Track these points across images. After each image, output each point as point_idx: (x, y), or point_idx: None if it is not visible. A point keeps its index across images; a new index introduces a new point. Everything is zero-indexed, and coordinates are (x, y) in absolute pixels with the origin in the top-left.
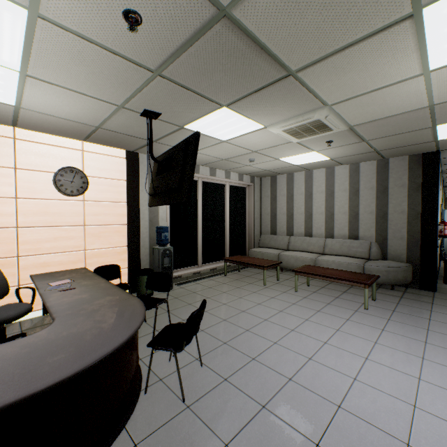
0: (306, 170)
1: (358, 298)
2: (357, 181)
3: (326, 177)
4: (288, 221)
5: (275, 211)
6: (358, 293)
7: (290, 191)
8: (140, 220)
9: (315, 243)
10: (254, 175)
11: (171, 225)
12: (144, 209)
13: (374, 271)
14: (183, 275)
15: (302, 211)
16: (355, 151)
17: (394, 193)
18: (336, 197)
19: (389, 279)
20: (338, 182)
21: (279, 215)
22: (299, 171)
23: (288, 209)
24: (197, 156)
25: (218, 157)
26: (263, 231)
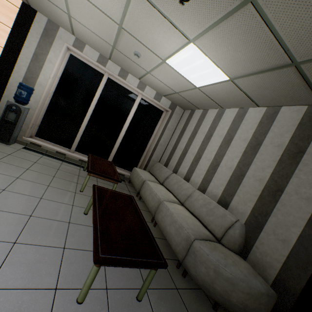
0: (219, 106)
1: (125, 276)
2: (266, 131)
3: (234, 119)
4: (181, 157)
5: (177, 144)
6: (147, 271)
7: (197, 128)
8: (14, 72)
9: (184, 189)
10: (174, 102)
11: (55, 98)
12: (22, 65)
13: (200, 259)
14: (44, 146)
15: (195, 151)
16: (254, 54)
17: (310, 163)
18: (232, 145)
19: (213, 288)
20: (243, 128)
21: (178, 149)
22: (213, 107)
23: (186, 146)
24: (85, 32)
25: (103, 39)
26: (161, 160)
